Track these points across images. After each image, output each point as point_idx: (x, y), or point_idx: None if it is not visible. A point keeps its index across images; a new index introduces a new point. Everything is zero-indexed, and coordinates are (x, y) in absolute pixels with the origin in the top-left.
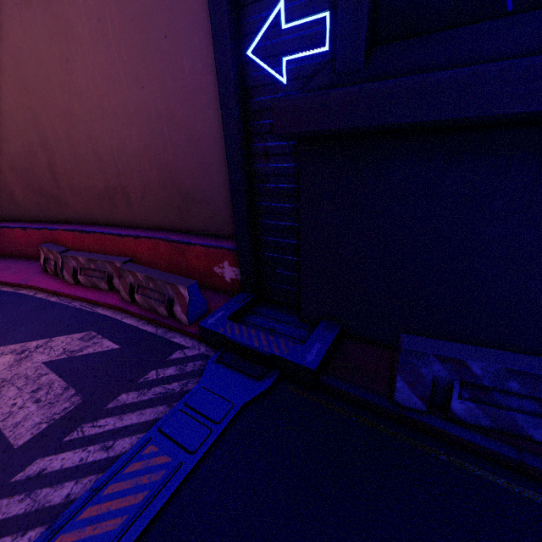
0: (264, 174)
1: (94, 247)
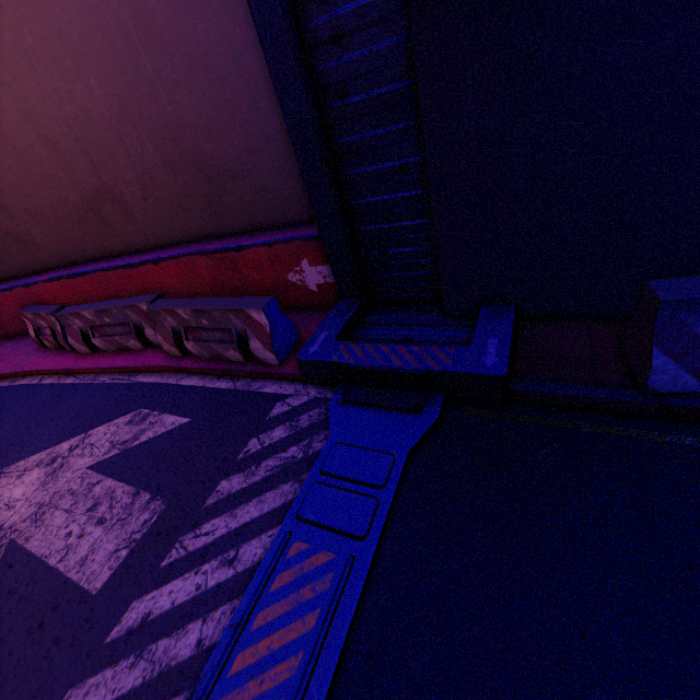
0: (340, 79)
1: (99, 295)
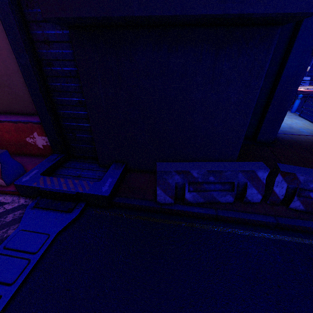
0: (49, 58)
1: None
